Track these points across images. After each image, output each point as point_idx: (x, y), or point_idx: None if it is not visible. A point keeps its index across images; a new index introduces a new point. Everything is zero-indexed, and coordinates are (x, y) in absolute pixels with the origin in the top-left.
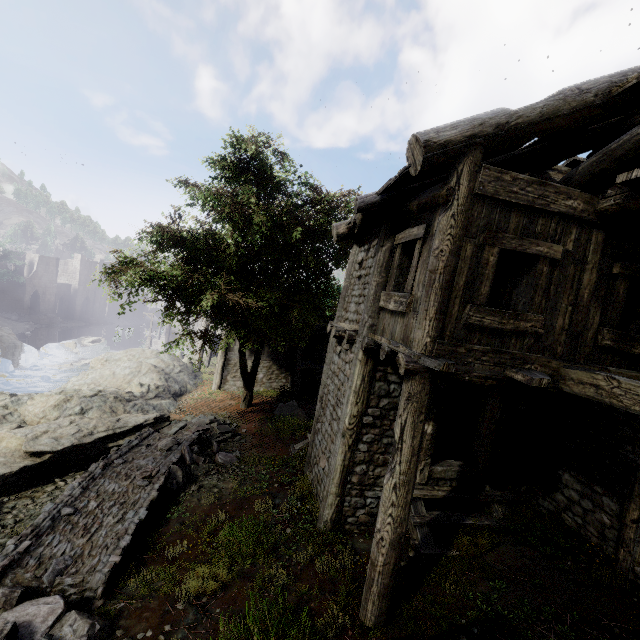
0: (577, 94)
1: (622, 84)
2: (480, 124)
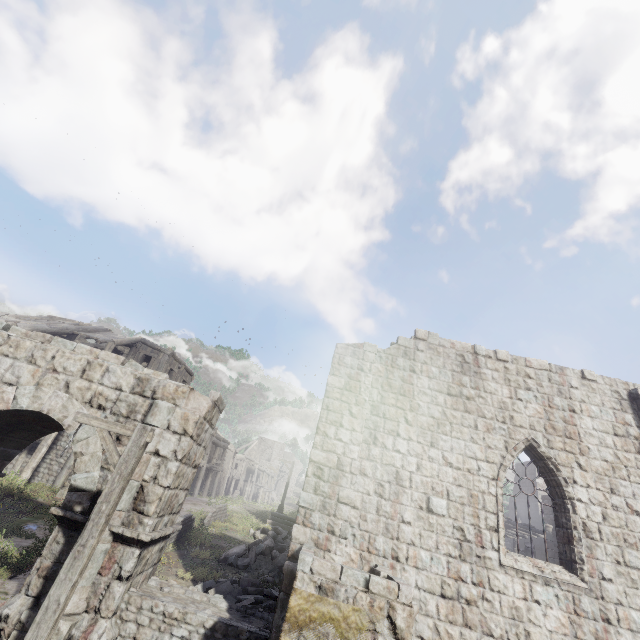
0: (66, 330)
1: (77, 332)
2: (38, 329)
